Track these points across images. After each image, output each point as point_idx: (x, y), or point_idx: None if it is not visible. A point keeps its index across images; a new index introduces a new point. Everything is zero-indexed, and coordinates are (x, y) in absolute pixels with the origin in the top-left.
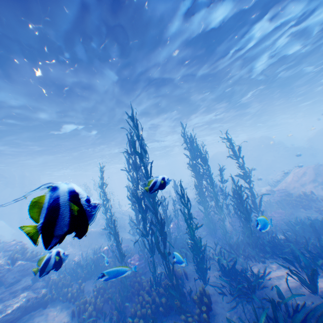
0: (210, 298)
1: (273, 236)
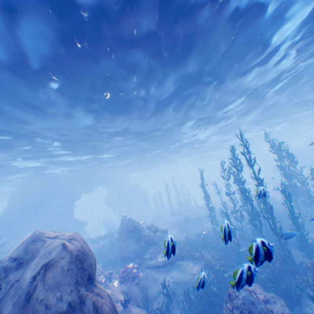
0: None
1: None
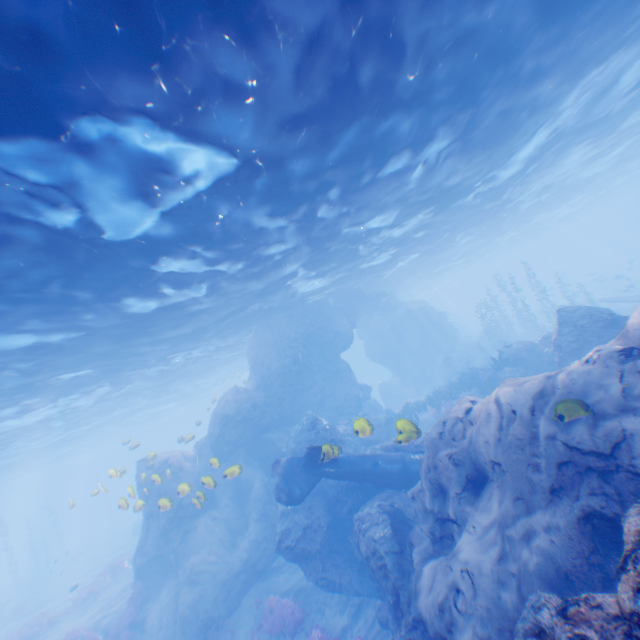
0: None
1: None
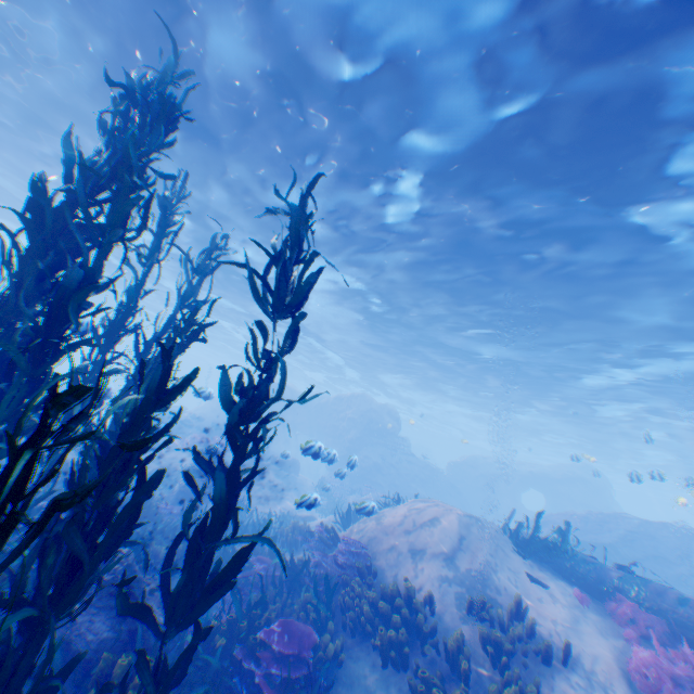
0: None
1: None
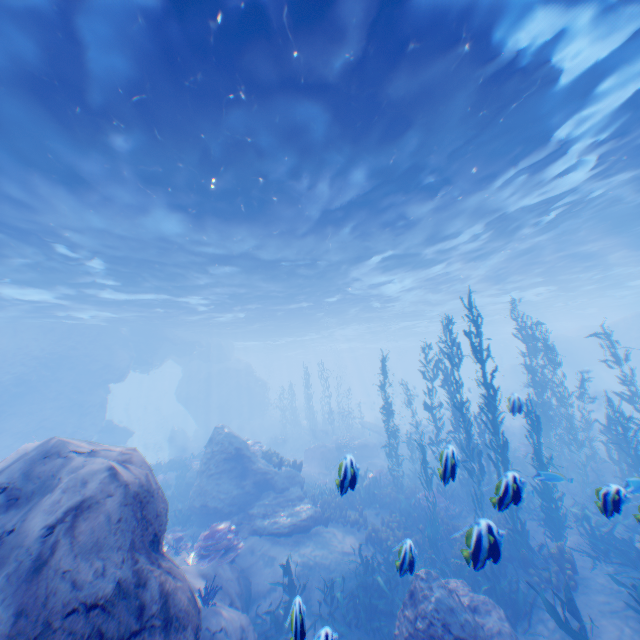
0: (573, 560)
1: None
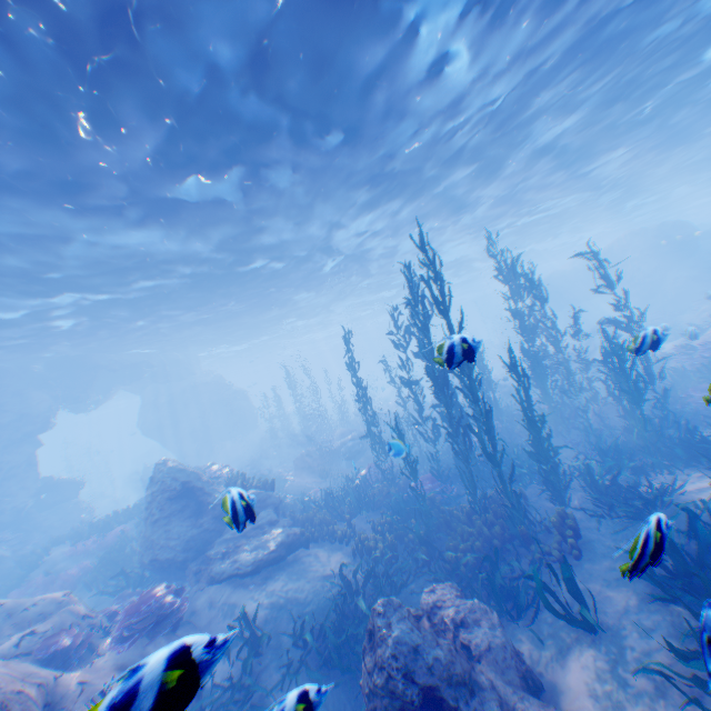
0: (576, 523)
1: (691, 432)
